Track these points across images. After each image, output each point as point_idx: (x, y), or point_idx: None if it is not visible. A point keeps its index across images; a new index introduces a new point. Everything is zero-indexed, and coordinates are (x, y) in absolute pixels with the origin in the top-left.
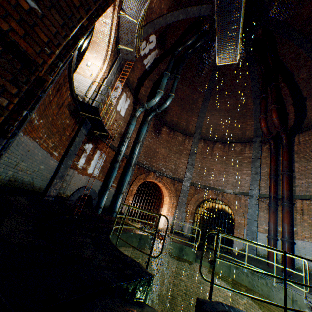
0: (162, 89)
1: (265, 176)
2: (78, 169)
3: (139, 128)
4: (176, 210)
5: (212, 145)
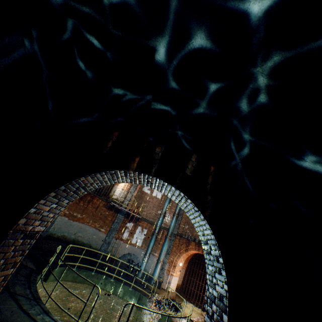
0: None
1: None
2: (123, 240)
3: None
4: None
5: None
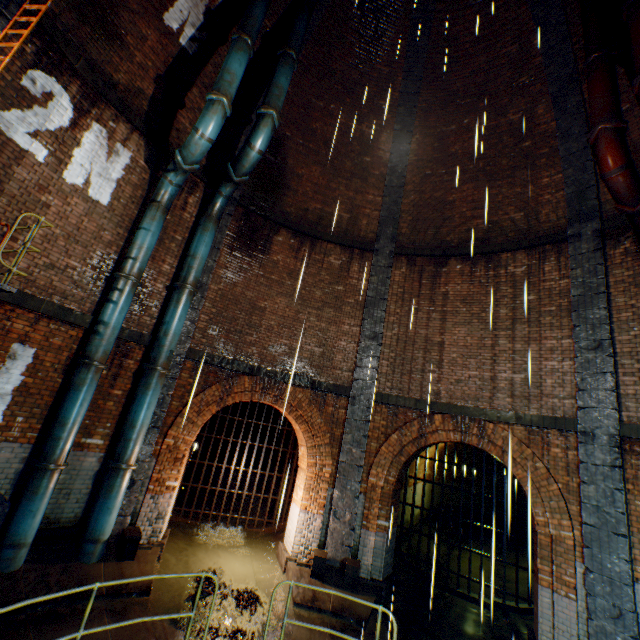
0: (221, 93)
1: (635, 354)
2: None
3: (189, 244)
4: (333, 489)
5: (434, 267)
